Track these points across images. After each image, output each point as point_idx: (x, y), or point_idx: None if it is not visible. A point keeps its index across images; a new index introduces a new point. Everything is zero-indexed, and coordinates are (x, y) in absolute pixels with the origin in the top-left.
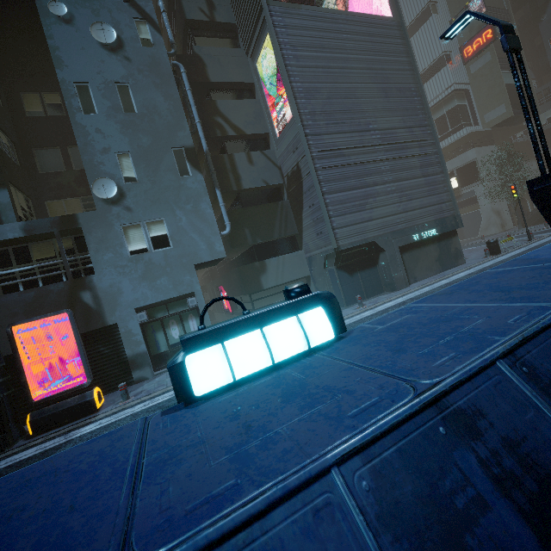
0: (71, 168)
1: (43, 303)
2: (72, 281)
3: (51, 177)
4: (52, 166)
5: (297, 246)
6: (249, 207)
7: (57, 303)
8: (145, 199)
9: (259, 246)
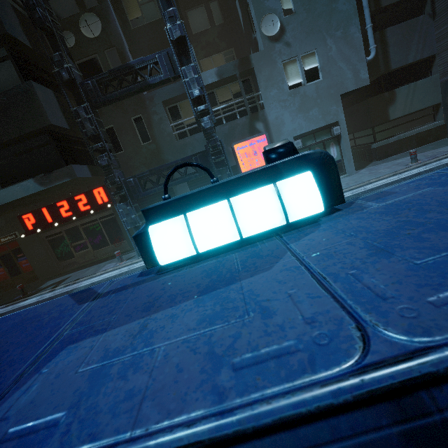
0: (214, 24)
1: (234, 134)
2: (250, 116)
3: (201, 37)
4: (200, 25)
5: (429, 71)
6: (385, 30)
7: (242, 134)
8: (300, 31)
9: (387, 76)
